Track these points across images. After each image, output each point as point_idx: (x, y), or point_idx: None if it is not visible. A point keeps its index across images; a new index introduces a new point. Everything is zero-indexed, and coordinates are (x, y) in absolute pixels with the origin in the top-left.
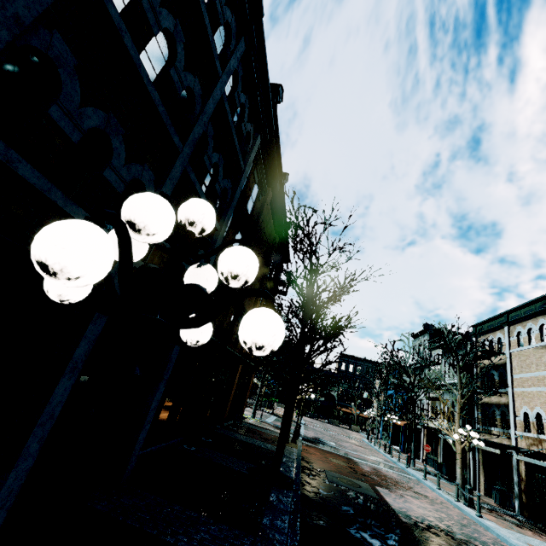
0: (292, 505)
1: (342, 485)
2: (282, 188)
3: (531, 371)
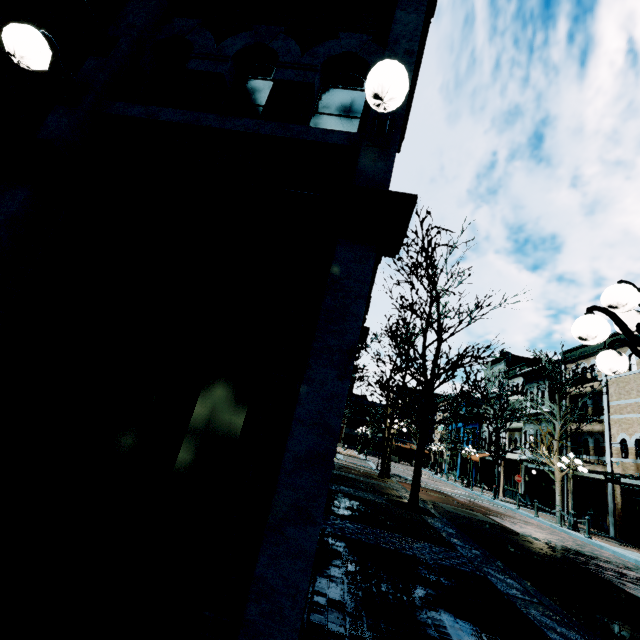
0: (453, 529)
1: (462, 514)
2: None
3: (631, 398)
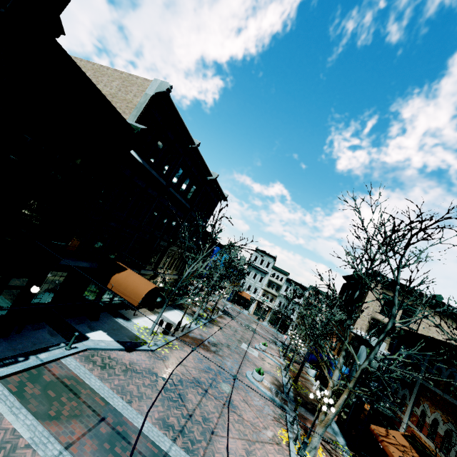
0: None
1: None
2: None
3: None
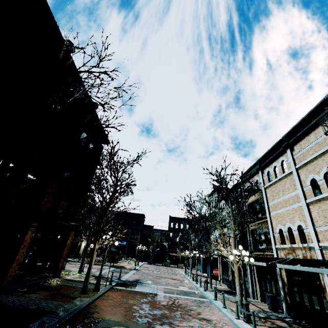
0: None
1: None
2: (71, 58)
3: (280, 197)
